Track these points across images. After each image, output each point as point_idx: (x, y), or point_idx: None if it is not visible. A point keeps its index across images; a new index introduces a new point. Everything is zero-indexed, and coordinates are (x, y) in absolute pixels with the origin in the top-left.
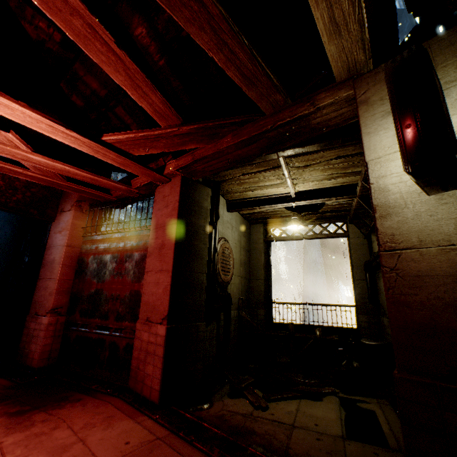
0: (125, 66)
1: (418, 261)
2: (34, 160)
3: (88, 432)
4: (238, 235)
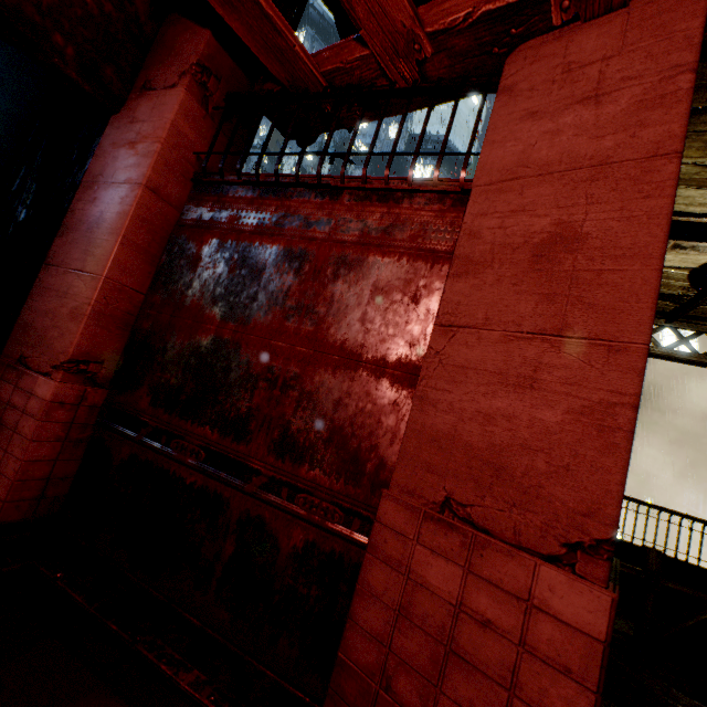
0: None
1: None
2: None
3: None
4: None
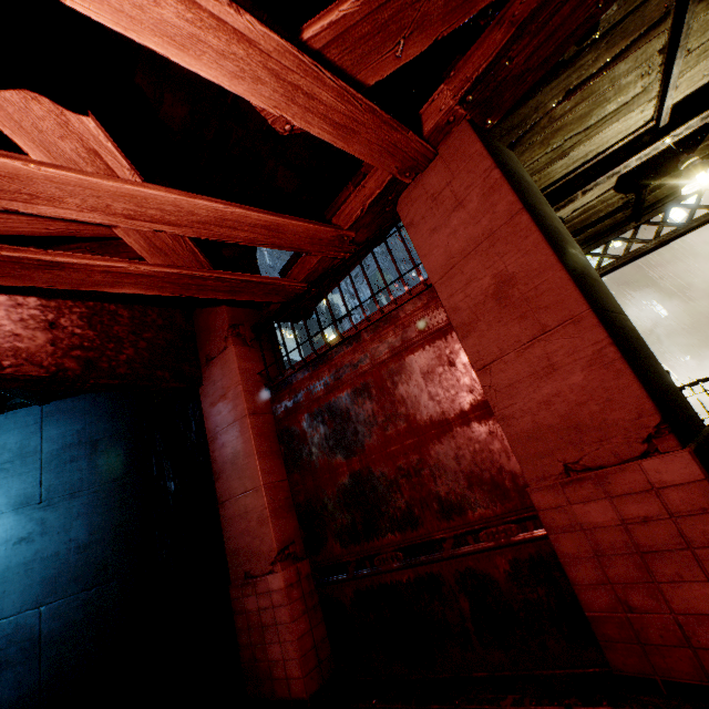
0: None
1: None
2: (150, 207)
3: None
4: None
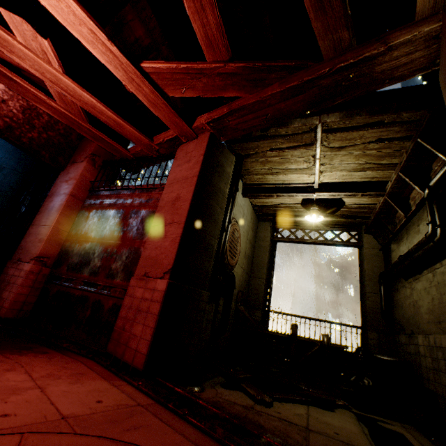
0: None
1: None
2: (63, 83)
3: (49, 381)
4: (247, 225)
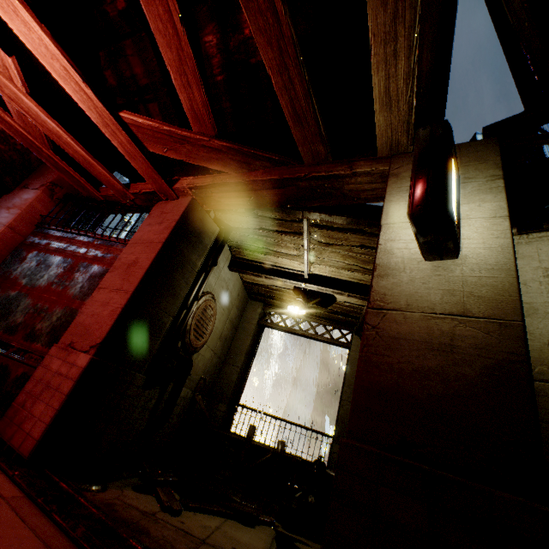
0: (180, 45)
1: (400, 324)
2: (24, 104)
3: None
4: (231, 302)
